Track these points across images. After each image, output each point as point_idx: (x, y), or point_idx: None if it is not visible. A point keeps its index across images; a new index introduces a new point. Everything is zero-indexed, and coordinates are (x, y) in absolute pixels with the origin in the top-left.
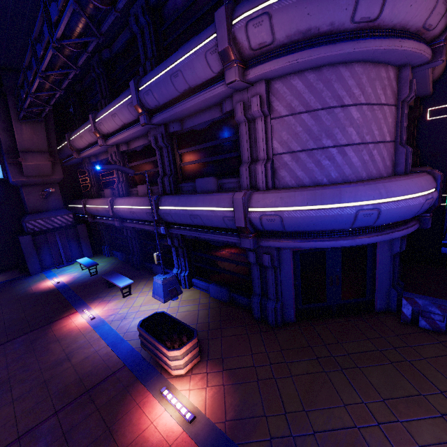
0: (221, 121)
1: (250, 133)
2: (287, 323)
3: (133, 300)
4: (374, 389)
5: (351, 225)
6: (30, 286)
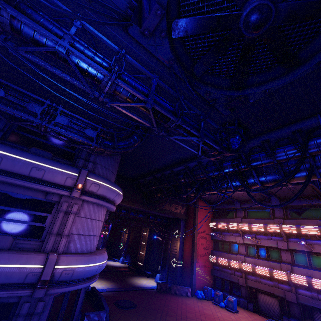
0: (40, 200)
1: (62, 218)
2: None
3: None
4: None
5: (94, 274)
6: None
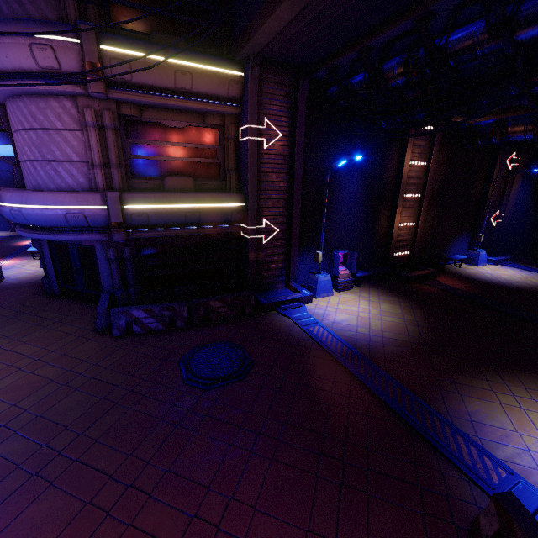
0: None
1: None
2: (56, 295)
3: (33, 262)
4: (0, 328)
5: (18, 221)
6: (18, 241)
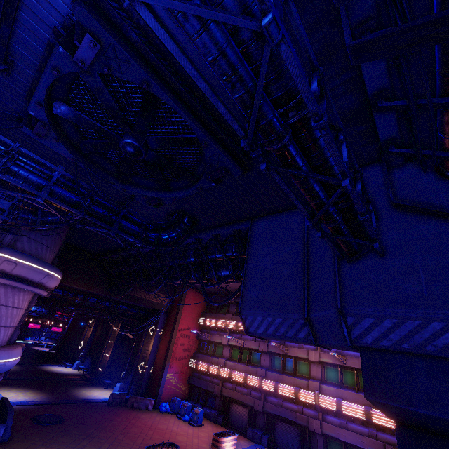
0: None
1: None
2: None
3: None
4: None
5: None
6: None
